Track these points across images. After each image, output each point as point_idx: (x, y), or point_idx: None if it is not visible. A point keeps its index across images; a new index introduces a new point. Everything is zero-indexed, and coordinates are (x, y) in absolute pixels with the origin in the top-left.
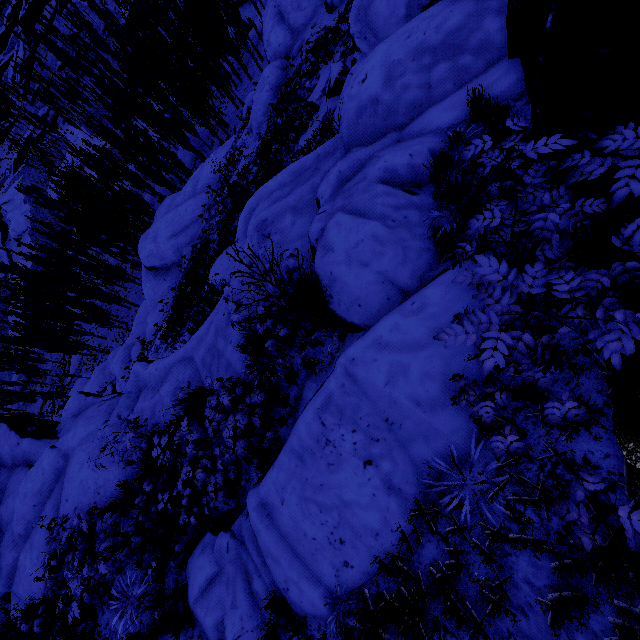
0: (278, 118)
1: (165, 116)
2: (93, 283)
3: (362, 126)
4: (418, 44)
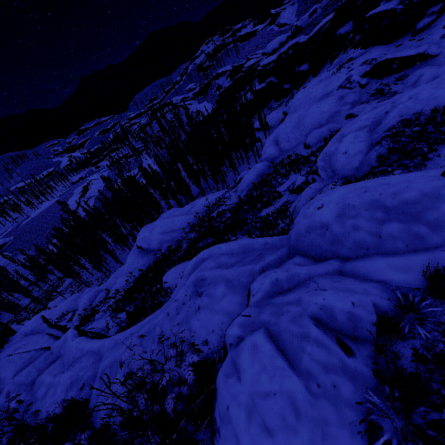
0: (255, 191)
1: (193, 167)
2: (105, 240)
3: (309, 240)
4: (373, 200)
